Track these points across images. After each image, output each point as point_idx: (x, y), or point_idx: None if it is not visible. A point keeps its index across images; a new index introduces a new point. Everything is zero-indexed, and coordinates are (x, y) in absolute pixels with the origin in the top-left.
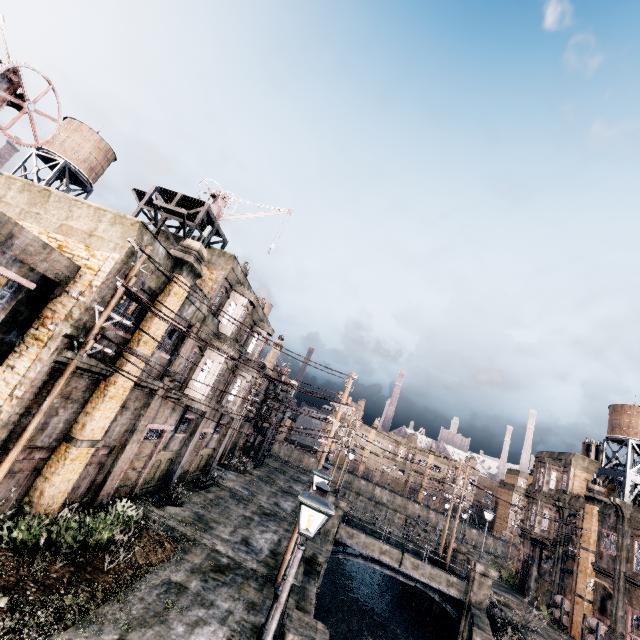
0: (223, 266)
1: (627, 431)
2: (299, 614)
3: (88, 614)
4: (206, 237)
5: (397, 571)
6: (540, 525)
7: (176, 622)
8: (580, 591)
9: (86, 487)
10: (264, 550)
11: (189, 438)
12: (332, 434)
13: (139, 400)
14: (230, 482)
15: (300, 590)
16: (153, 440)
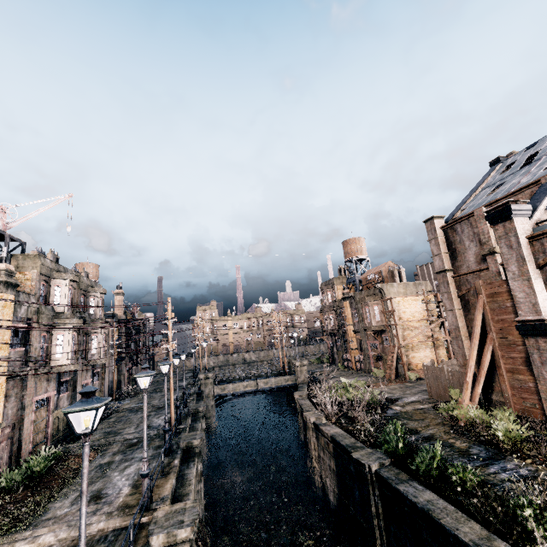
0: (32, 266)
1: (351, 254)
2: (186, 434)
3: (55, 497)
4: (6, 256)
5: (258, 392)
6: (330, 324)
7: (112, 473)
8: (352, 347)
9: (7, 457)
10: (162, 424)
11: (73, 393)
12: (170, 339)
13: (16, 387)
14: (126, 406)
15: (190, 428)
16: (43, 407)
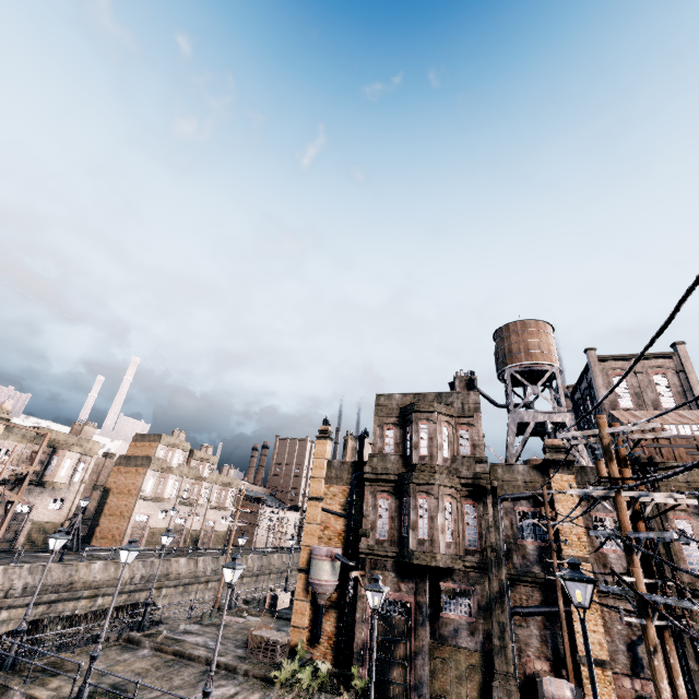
0: None
1: (550, 356)
2: None
3: None
4: None
5: None
6: (445, 535)
7: None
8: (592, 650)
9: None
10: None
11: None
12: None
13: None
14: None
15: None
16: None
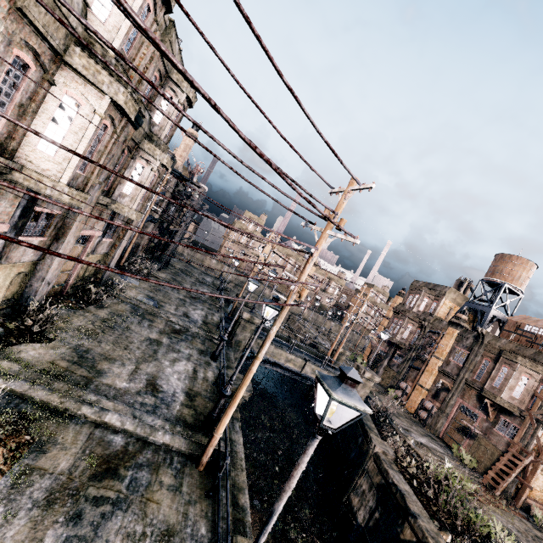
0: None
1: (506, 277)
2: None
3: None
4: None
5: (296, 373)
6: (402, 335)
7: None
8: (422, 383)
9: None
10: (178, 395)
11: (55, 244)
12: (305, 276)
13: None
14: (131, 290)
15: None
16: None
